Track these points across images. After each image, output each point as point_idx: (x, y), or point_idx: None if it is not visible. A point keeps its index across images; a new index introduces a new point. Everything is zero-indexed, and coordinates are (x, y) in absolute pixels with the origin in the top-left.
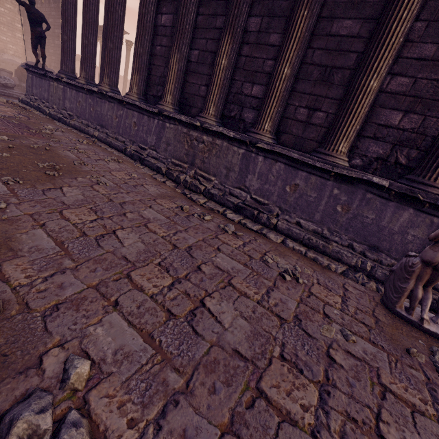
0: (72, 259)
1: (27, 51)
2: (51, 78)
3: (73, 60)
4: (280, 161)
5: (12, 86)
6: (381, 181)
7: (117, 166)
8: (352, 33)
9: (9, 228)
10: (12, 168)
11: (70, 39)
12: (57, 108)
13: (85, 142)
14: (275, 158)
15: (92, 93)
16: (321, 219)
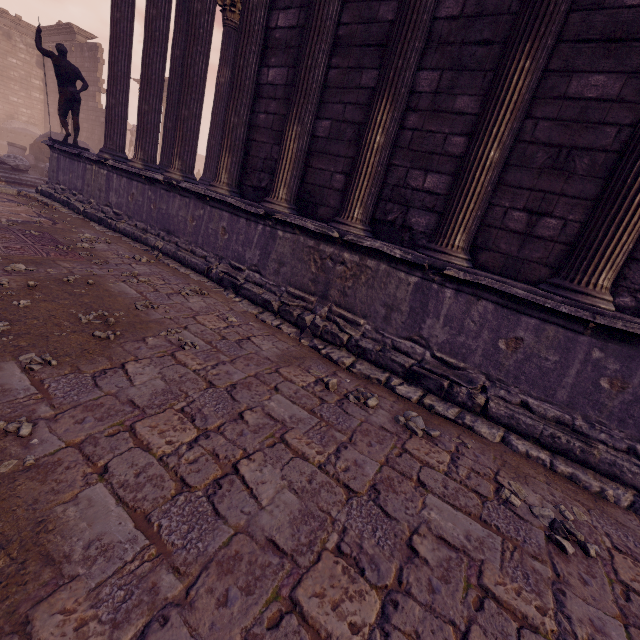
0: (174, 569)
1: (46, 116)
2: (89, 159)
3: (123, 133)
4: (487, 298)
5: (25, 169)
6: None
7: (202, 303)
8: (608, 94)
9: (40, 493)
10: (36, 331)
11: (120, 103)
12: (97, 204)
13: (144, 260)
14: (476, 294)
15: (153, 183)
16: (569, 400)
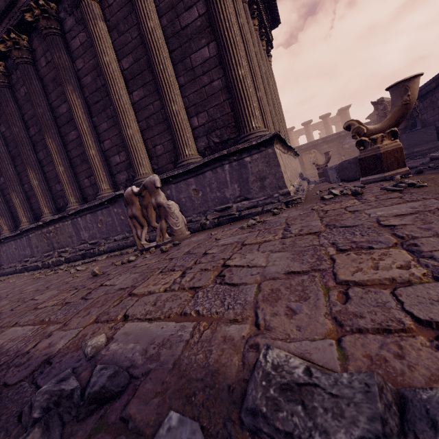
0: None
1: None
2: None
3: None
4: (87, 213)
5: None
6: (119, 192)
7: (1, 283)
8: (77, 136)
9: None
10: None
11: None
12: None
13: None
14: (84, 214)
15: None
16: (121, 229)
